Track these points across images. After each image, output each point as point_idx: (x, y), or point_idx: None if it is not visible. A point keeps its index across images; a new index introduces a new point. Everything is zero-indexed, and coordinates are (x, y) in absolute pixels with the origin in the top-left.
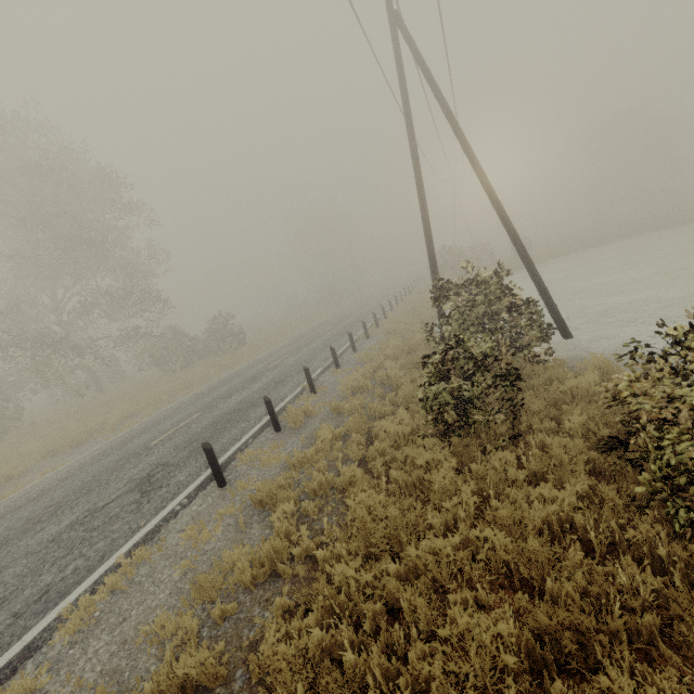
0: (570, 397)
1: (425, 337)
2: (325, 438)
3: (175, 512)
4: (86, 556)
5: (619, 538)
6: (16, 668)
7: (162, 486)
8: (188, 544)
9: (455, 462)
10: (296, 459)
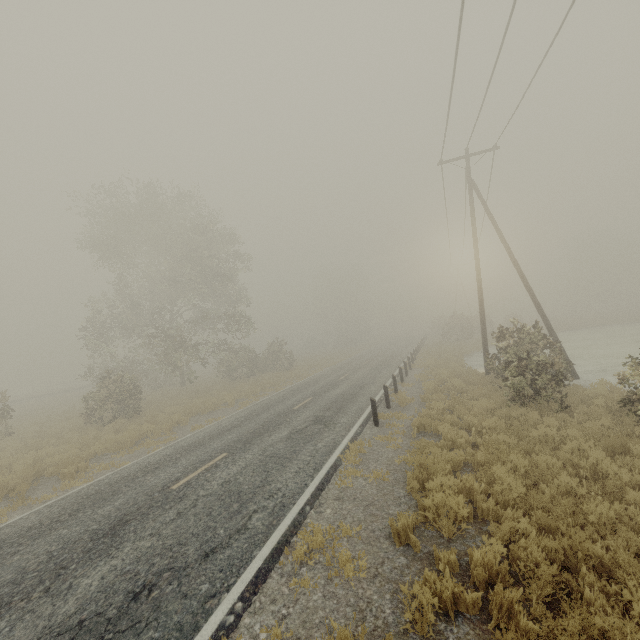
0: (591, 398)
1: (487, 361)
2: (438, 407)
3: (358, 432)
4: (323, 442)
5: (632, 438)
6: (336, 469)
7: (335, 423)
8: (383, 442)
9: (537, 412)
10: (425, 414)
